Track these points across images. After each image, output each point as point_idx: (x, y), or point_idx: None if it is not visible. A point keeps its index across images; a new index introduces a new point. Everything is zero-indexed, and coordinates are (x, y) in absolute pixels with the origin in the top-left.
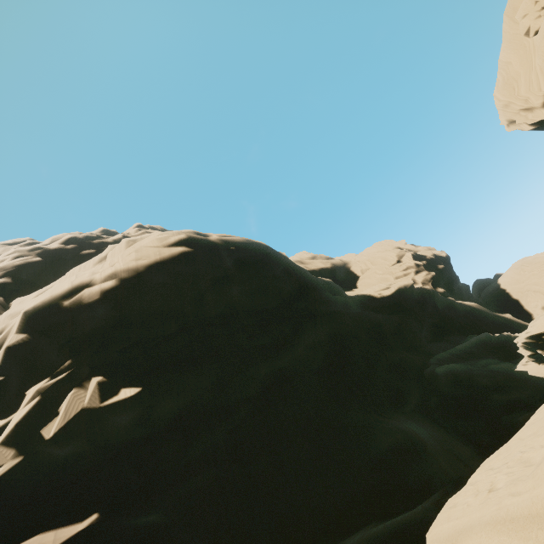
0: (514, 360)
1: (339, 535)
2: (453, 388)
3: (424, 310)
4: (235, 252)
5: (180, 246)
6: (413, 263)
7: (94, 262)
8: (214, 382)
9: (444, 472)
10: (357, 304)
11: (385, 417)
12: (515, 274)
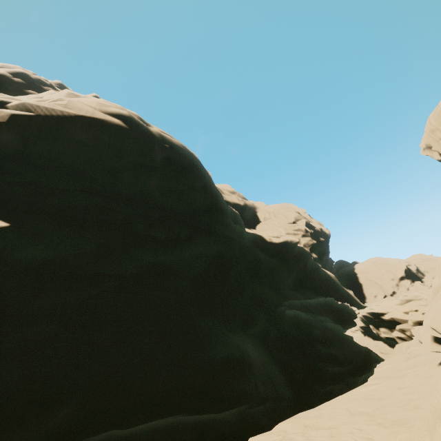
0: (343, 325)
1: (146, 418)
2: (292, 329)
3: (296, 265)
4: (167, 150)
5: (117, 118)
6: (304, 228)
7: (29, 98)
8: (94, 249)
9: (257, 390)
10: (250, 239)
11: (231, 333)
12: (368, 265)
